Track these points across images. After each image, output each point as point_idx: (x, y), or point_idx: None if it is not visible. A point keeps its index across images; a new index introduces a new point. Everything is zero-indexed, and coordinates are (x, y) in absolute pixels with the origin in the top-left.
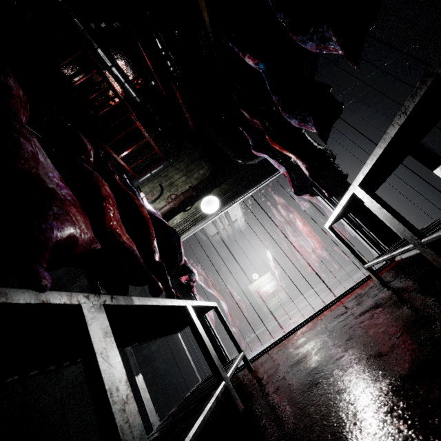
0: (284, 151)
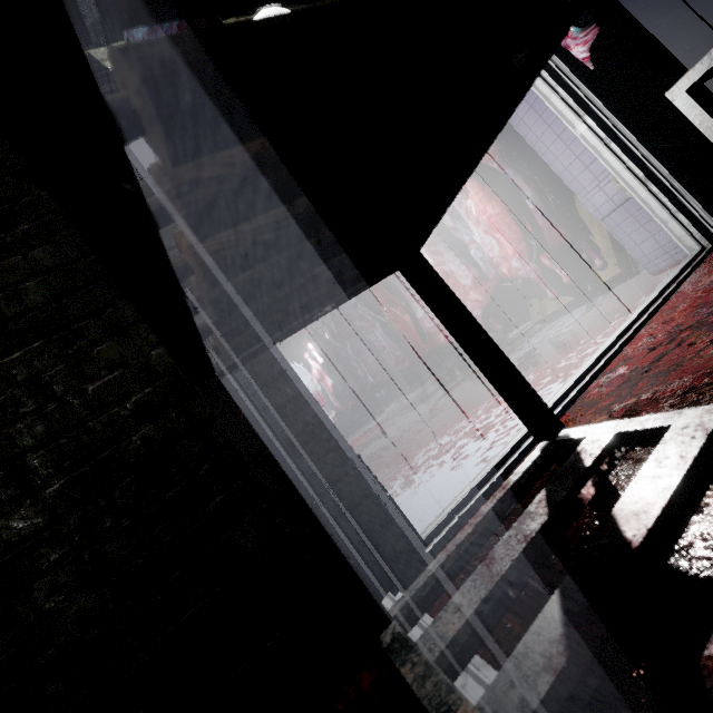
0: None
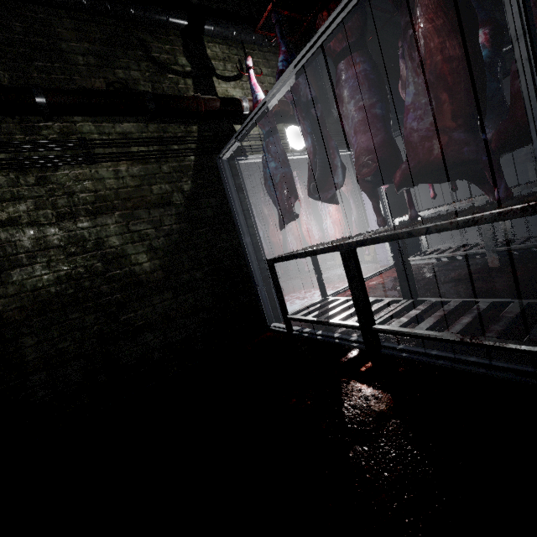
0: None
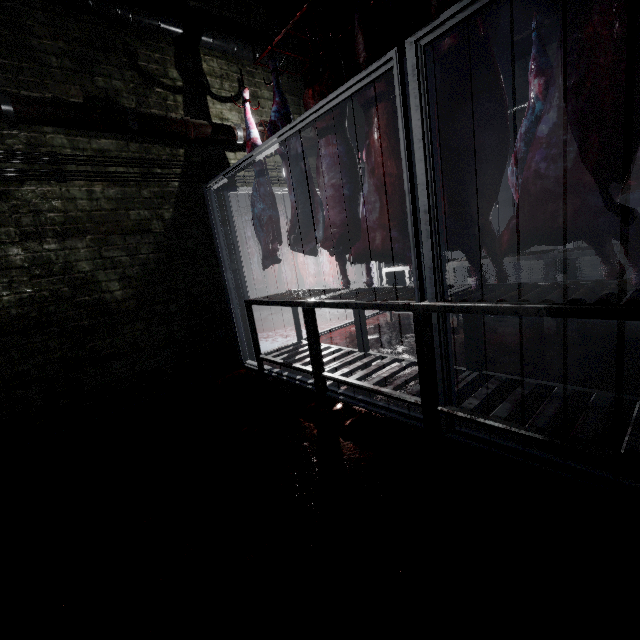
0: None
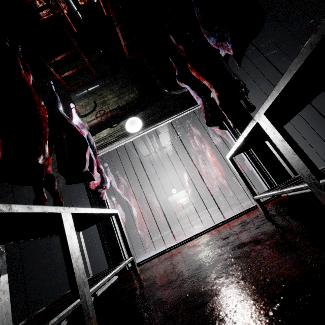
0: (201, 77)
